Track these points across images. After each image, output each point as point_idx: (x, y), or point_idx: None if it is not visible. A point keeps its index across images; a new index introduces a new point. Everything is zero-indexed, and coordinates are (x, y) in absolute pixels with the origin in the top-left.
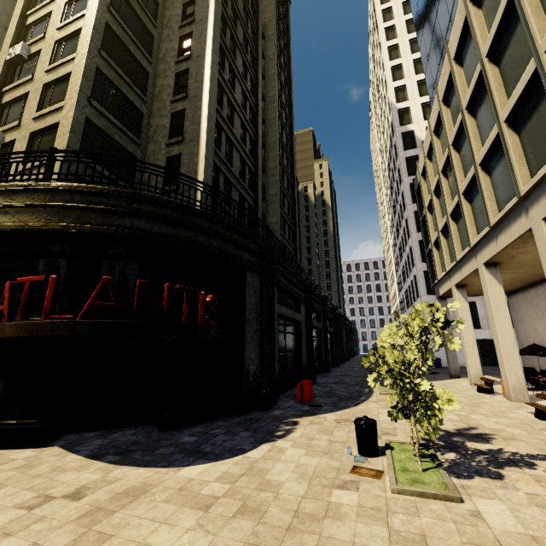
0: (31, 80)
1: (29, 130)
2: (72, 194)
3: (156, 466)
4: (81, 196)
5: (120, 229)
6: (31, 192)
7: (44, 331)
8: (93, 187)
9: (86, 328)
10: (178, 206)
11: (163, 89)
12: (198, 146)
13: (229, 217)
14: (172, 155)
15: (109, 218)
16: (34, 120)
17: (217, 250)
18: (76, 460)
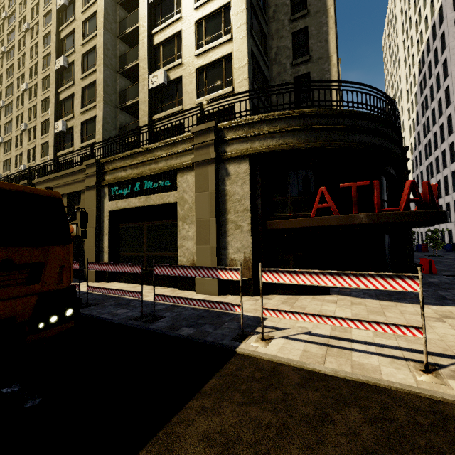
0: (180, 19)
1: (193, 66)
2: (318, 117)
3: (451, 306)
4: (325, 119)
5: (357, 143)
6: (288, 119)
7: (389, 219)
8: (334, 110)
9: (422, 216)
10: (383, 120)
11: (278, 8)
12: (328, 63)
13: (399, 127)
14: (299, 75)
15: (346, 135)
16: (196, 57)
17: (400, 156)
18: (379, 301)
